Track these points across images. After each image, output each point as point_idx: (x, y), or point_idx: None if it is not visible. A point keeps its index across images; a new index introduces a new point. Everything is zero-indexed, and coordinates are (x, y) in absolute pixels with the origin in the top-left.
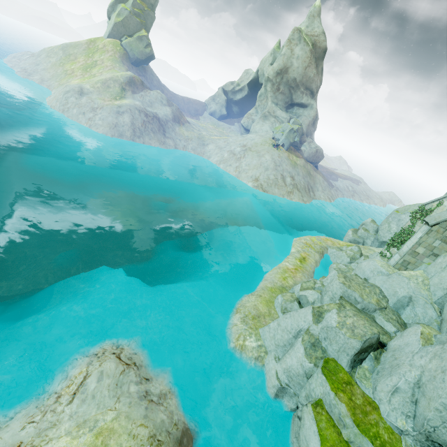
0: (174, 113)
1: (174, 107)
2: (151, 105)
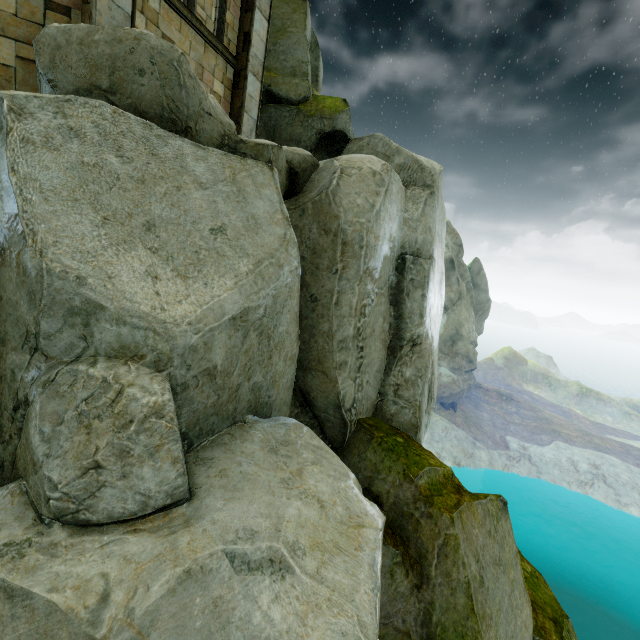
0: None
1: None
2: None
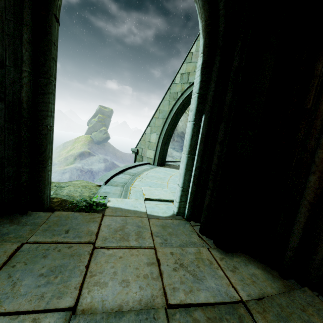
0: (106, 166)
1: (108, 163)
2: (92, 164)
